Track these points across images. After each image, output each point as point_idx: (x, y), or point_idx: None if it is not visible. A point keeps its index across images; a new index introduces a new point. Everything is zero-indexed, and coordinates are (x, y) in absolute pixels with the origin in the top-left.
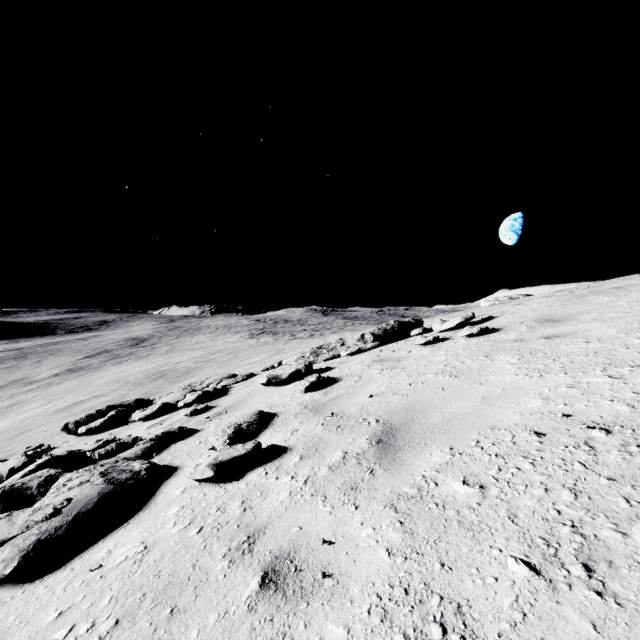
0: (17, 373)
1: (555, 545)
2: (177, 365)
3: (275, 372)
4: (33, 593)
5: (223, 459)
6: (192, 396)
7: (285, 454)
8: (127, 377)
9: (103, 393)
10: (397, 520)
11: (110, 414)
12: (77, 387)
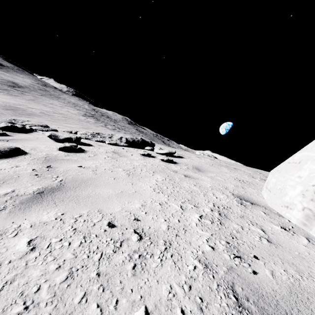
0: None
1: None
2: (29, 108)
3: (57, 133)
4: None
5: None
6: (4, 124)
7: None
8: None
9: None
10: None
11: None
12: None
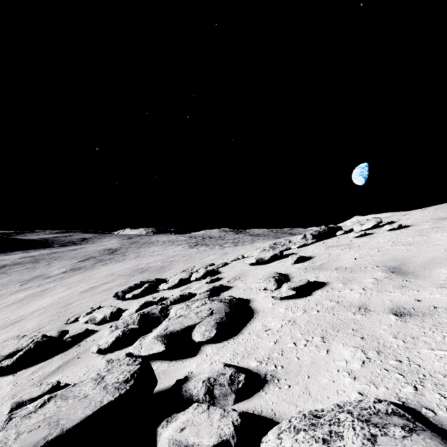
0: (36, 271)
1: None
2: (149, 264)
3: (259, 256)
4: (237, 342)
5: (295, 286)
6: (198, 274)
7: (327, 284)
8: (117, 272)
9: (107, 281)
10: None
11: (145, 286)
12: (84, 279)
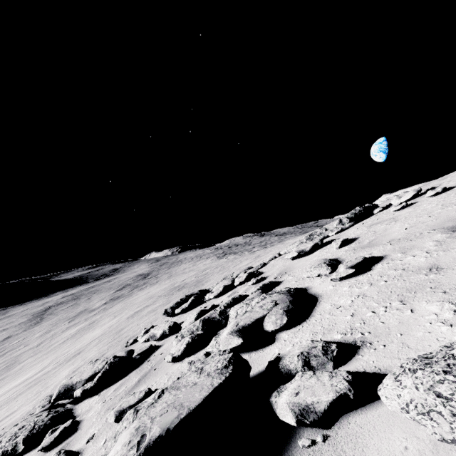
0: (79, 307)
1: None
2: (184, 281)
3: (300, 248)
4: (312, 323)
5: (352, 265)
6: (241, 278)
7: (385, 257)
8: (155, 294)
9: (149, 304)
10: None
11: (191, 299)
12: (126, 306)
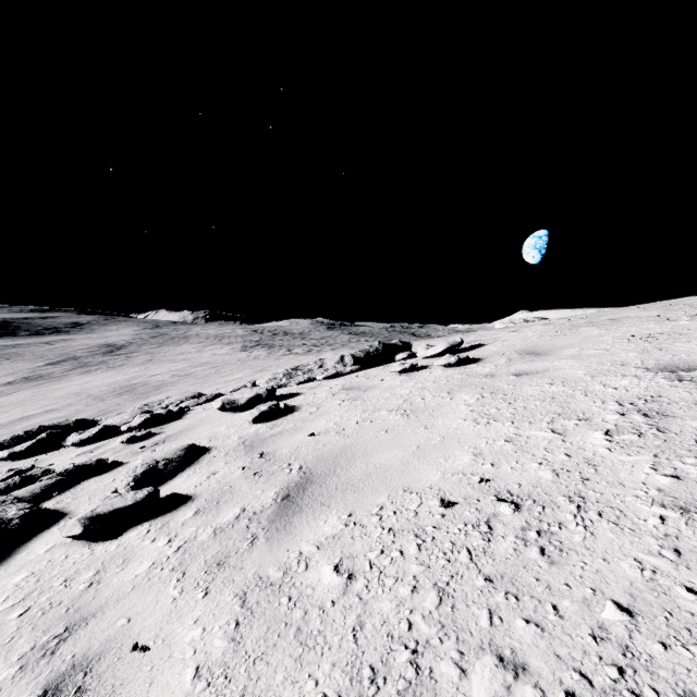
0: None
1: (380, 682)
2: (151, 378)
3: (232, 396)
4: None
5: (102, 511)
6: (140, 419)
7: (183, 506)
8: (91, 390)
9: (57, 408)
10: (235, 619)
11: (40, 436)
12: (30, 399)
